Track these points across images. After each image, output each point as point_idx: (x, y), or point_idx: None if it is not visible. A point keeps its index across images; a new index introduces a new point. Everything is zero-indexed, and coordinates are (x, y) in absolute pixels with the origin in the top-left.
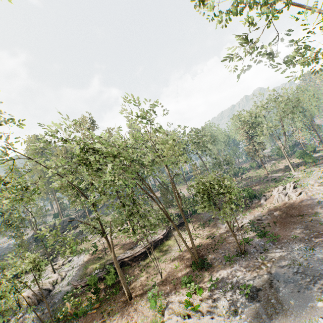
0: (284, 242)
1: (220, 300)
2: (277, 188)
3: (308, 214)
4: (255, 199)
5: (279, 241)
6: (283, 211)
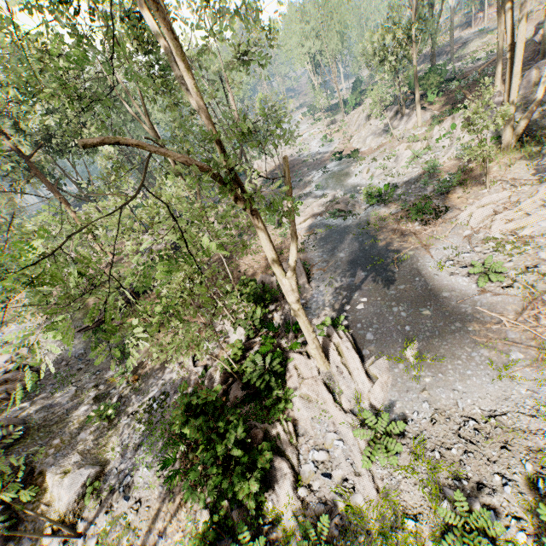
0: (305, 174)
1: (308, 201)
2: (256, 162)
3: (300, 163)
4: (242, 177)
5: (302, 176)
6: (280, 170)
